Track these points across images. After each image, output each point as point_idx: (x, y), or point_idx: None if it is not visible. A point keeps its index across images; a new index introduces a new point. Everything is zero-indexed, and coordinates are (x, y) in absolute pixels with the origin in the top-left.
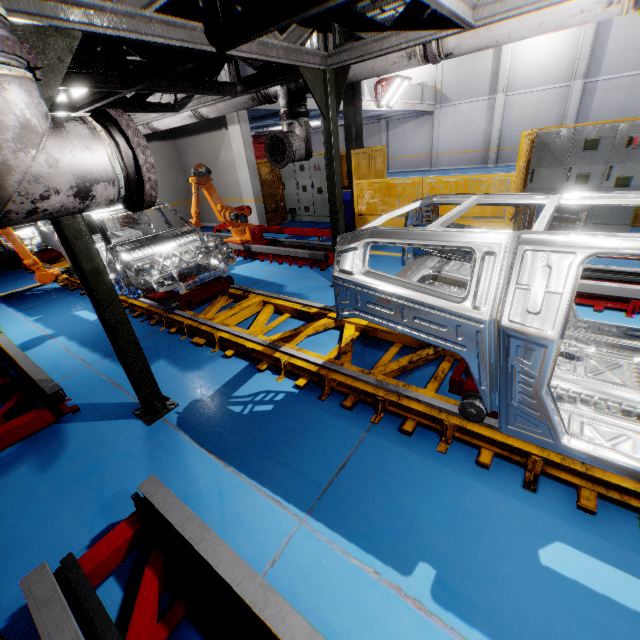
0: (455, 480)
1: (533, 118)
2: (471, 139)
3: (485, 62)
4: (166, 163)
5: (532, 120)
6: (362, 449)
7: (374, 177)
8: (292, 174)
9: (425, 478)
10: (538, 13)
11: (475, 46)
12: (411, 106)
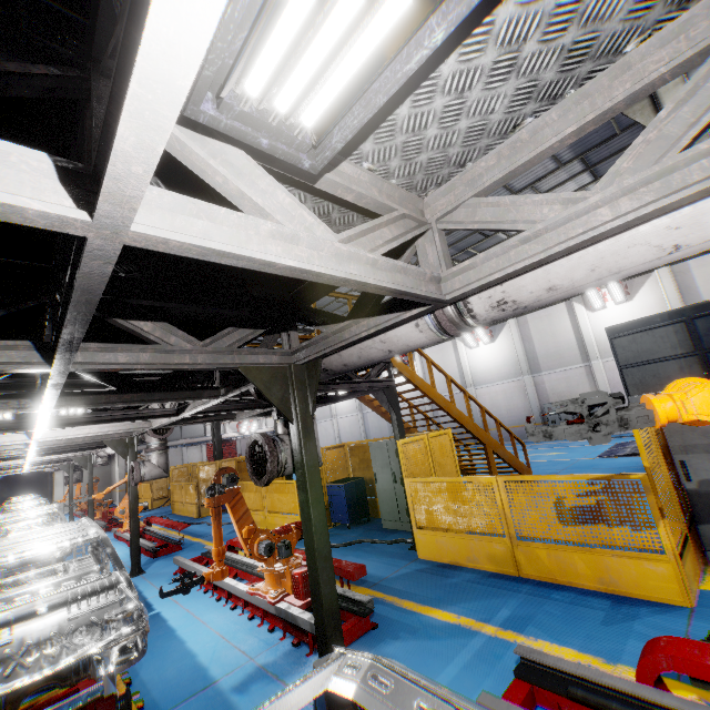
0: None
1: (350, 430)
2: (330, 441)
3: None
4: (101, 473)
5: (350, 431)
6: None
7: None
8: None
9: None
10: None
11: None
12: None
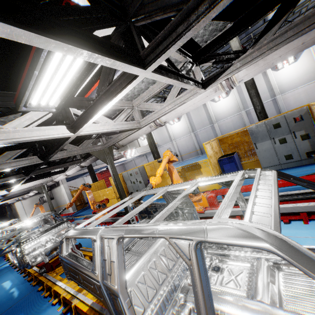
0: (10, 275)
1: (186, 145)
2: None
3: (165, 133)
4: None
5: (186, 145)
6: (3, 274)
7: (100, 189)
8: (84, 192)
9: (6, 276)
10: (59, 177)
11: (58, 180)
12: (144, 152)
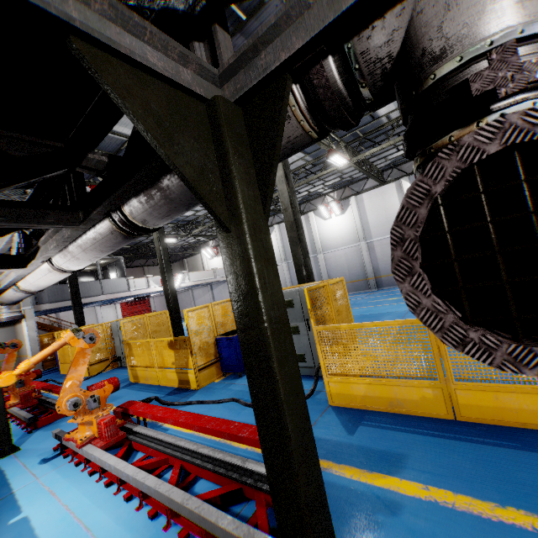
0: None
1: None
2: None
3: None
4: (5, 338)
5: None
6: None
7: None
8: None
9: None
10: None
11: None
12: (202, 281)
